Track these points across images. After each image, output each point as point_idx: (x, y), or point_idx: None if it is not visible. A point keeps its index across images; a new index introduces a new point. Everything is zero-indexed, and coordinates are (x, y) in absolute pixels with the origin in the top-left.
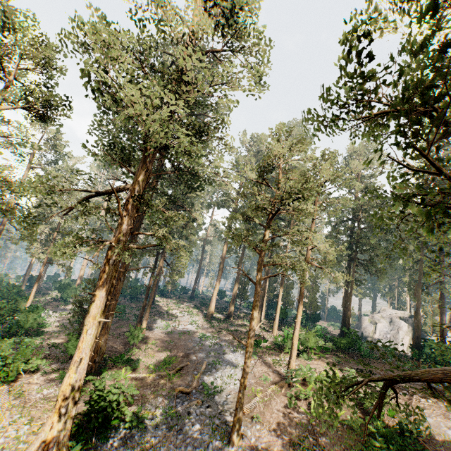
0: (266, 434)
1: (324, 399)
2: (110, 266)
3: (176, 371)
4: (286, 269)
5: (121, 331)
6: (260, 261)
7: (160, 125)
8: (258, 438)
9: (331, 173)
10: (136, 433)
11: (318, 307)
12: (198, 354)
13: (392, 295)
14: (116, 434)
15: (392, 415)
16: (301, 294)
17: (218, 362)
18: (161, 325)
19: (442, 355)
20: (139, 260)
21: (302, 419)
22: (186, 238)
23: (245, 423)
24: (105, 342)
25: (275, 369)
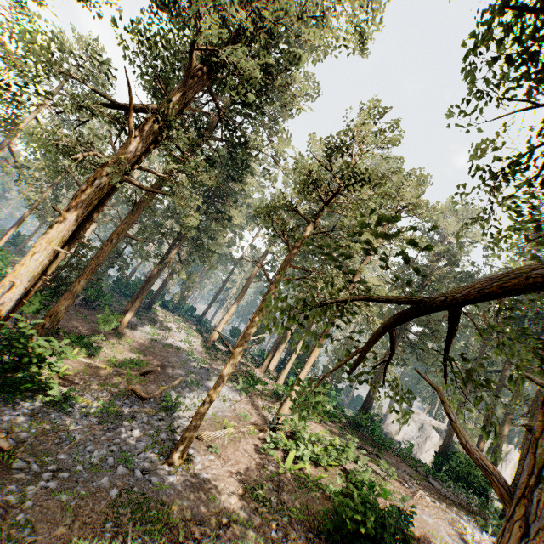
0: (218, 467)
1: (307, 458)
2: (95, 187)
3: (140, 374)
4: (316, 282)
5: (96, 319)
6: (287, 258)
7: (214, 2)
8: (206, 468)
9: (412, 192)
10: (55, 412)
11: (341, 379)
12: (176, 370)
13: (433, 401)
14: (29, 404)
15: (384, 495)
16: (325, 331)
17: (196, 383)
18: (147, 330)
19: (470, 473)
20: (146, 238)
21: (271, 468)
22: (213, 238)
23: (197, 449)
24: (65, 309)
25: (262, 413)
